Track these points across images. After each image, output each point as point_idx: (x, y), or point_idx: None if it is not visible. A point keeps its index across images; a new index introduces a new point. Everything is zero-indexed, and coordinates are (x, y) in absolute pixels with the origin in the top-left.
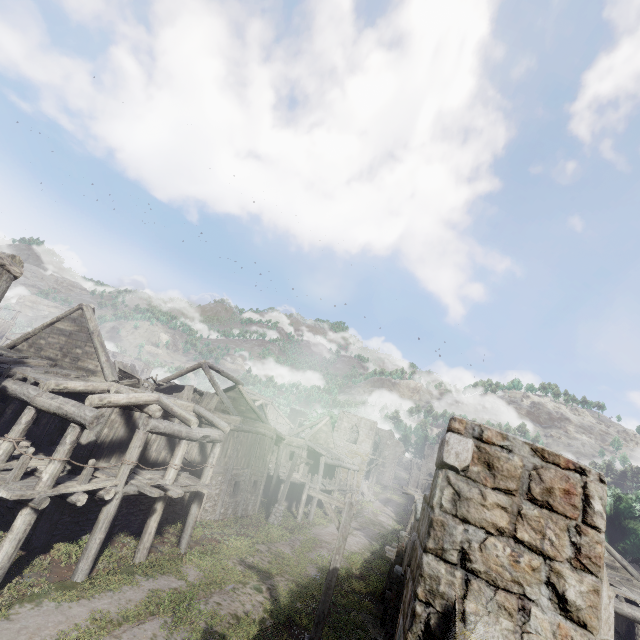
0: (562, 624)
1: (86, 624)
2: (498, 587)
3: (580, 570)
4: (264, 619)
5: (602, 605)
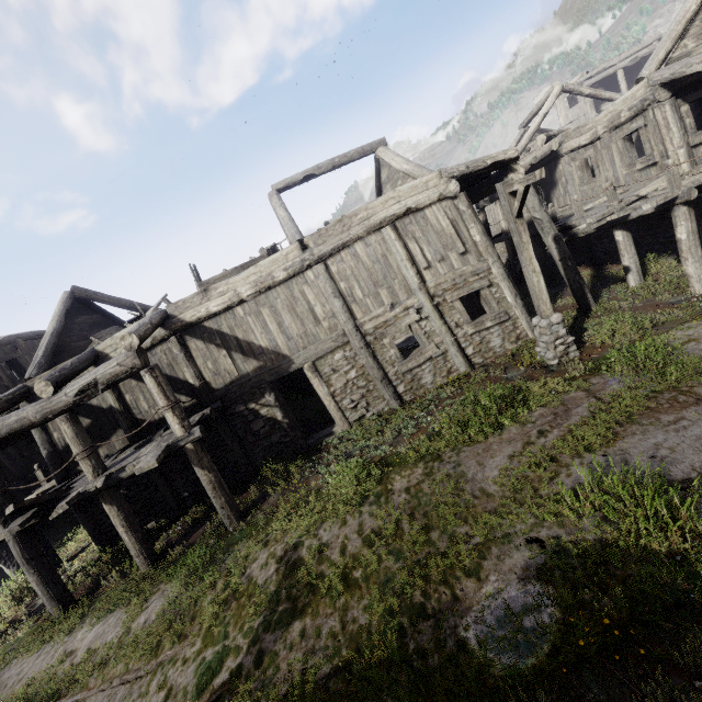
0: None
1: None
2: None
3: None
4: None
5: None
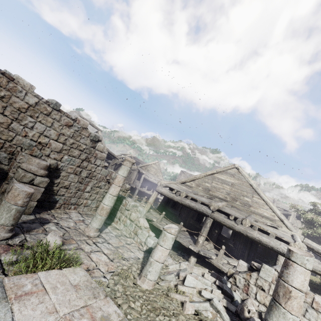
0: None
1: None
2: None
3: None
4: None
5: None
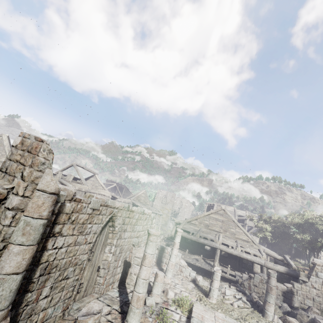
0: (19, 181)
1: None
2: (10, 175)
3: (30, 167)
4: None
5: (45, 180)
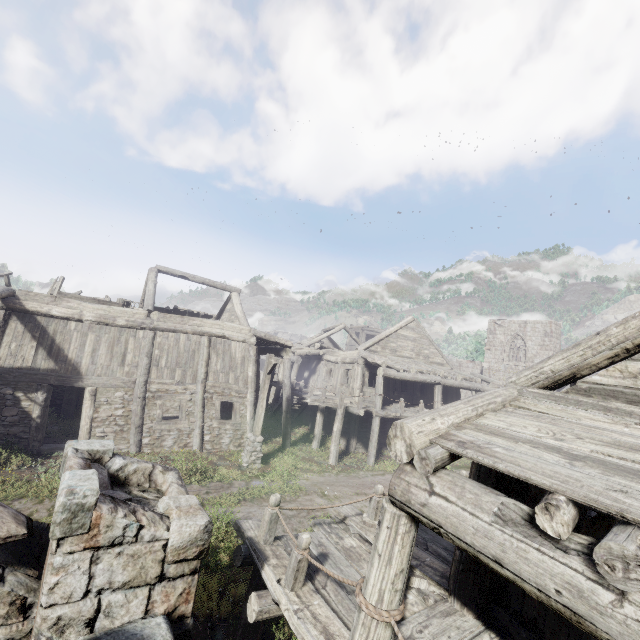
0: None
1: None
2: None
3: None
4: None
5: None
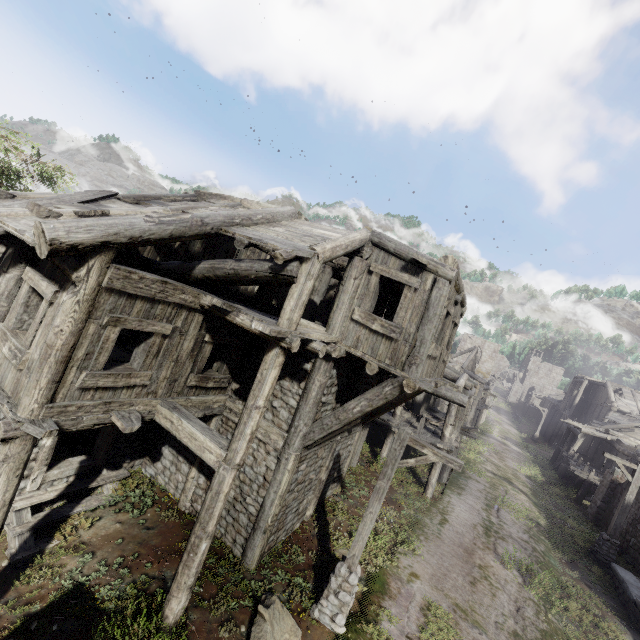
0: None
1: (482, 510)
2: None
3: None
4: (540, 512)
5: None
